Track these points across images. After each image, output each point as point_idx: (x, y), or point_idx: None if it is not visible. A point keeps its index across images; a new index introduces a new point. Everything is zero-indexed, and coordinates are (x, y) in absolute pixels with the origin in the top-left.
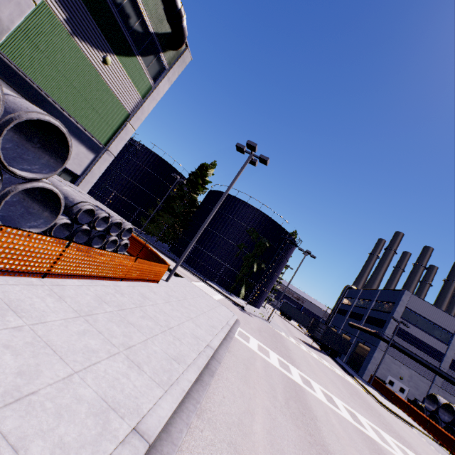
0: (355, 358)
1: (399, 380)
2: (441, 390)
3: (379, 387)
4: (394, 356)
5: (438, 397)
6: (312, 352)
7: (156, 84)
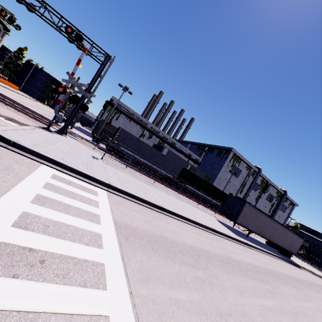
0: None
1: None
2: None
3: None
4: None
5: None
6: None
7: (2, 39)
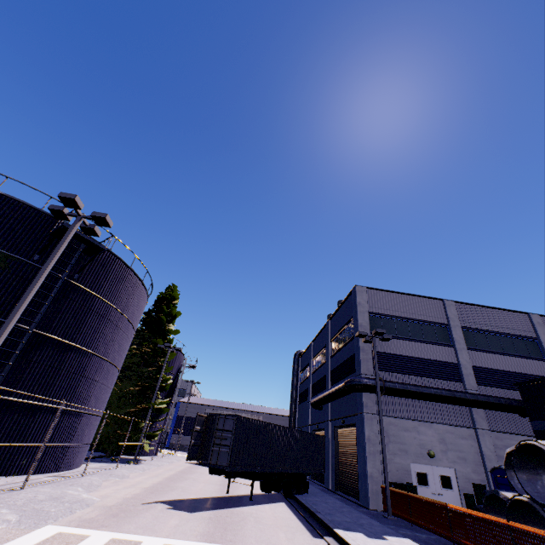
0: (345, 466)
1: (432, 462)
2: (495, 435)
3: (409, 510)
4: (398, 414)
5: (542, 446)
6: (159, 537)
7: None
